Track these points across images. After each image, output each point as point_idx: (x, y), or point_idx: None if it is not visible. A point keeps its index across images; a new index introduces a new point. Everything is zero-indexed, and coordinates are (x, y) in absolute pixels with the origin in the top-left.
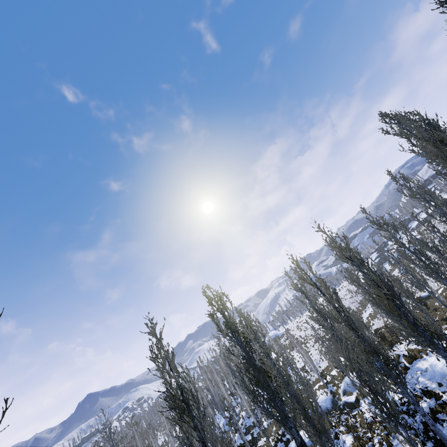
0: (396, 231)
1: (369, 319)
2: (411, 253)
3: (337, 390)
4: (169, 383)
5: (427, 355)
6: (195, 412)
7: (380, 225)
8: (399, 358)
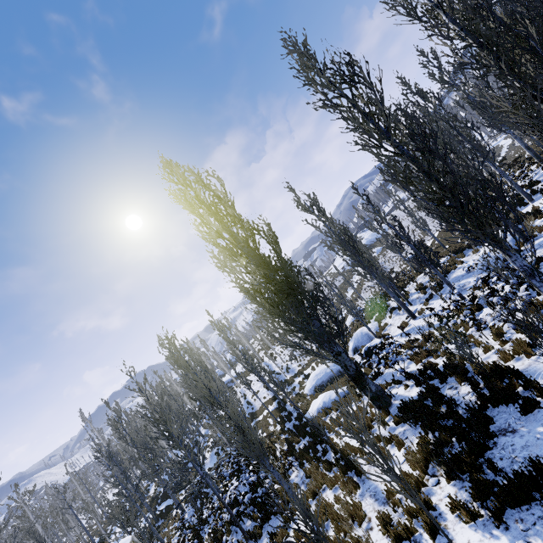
0: (440, 105)
1: (355, 296)
2: (456, 132)
3: None
4: None
5: (462, 264)
6: None
7: (423, 95)
8: (423, 286)
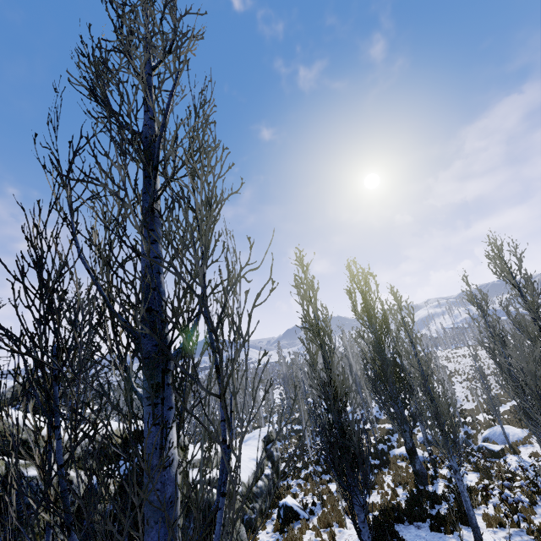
0: None
1: None
2: None
3: (476, 434)
4: (306, 311)
5: None
6: (327, 341)
7: None
8: None
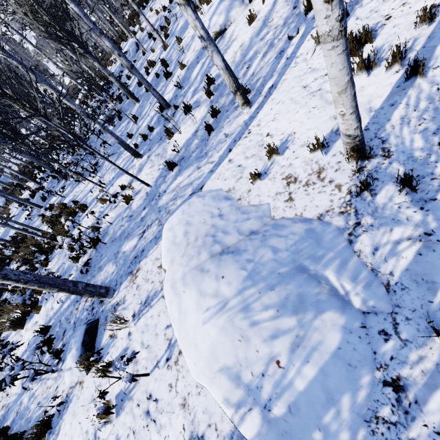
0: None
1: None
2: None
3: None
4: None
5: None
6: None
7: None
8: None
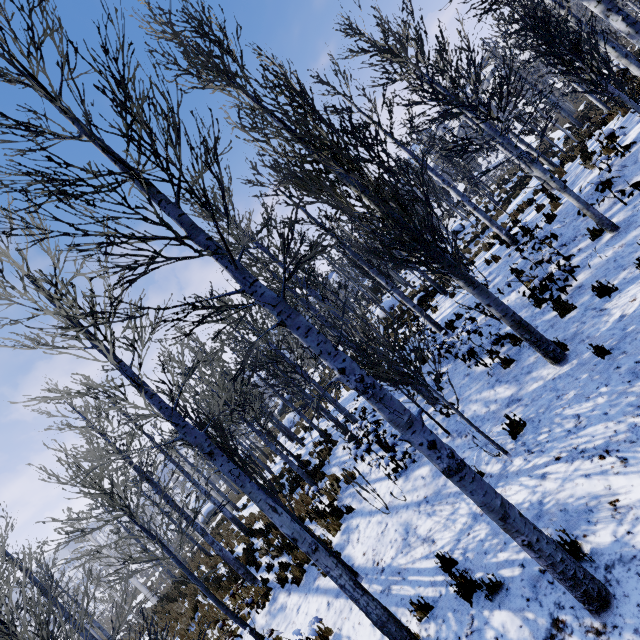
0: None
1: None
2: None
3: None
4: None
5: None
6: None
7: None
8: None
